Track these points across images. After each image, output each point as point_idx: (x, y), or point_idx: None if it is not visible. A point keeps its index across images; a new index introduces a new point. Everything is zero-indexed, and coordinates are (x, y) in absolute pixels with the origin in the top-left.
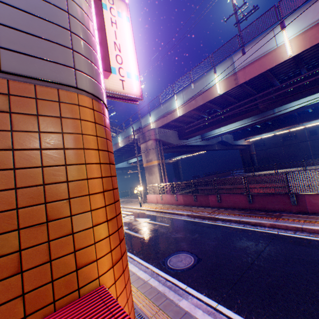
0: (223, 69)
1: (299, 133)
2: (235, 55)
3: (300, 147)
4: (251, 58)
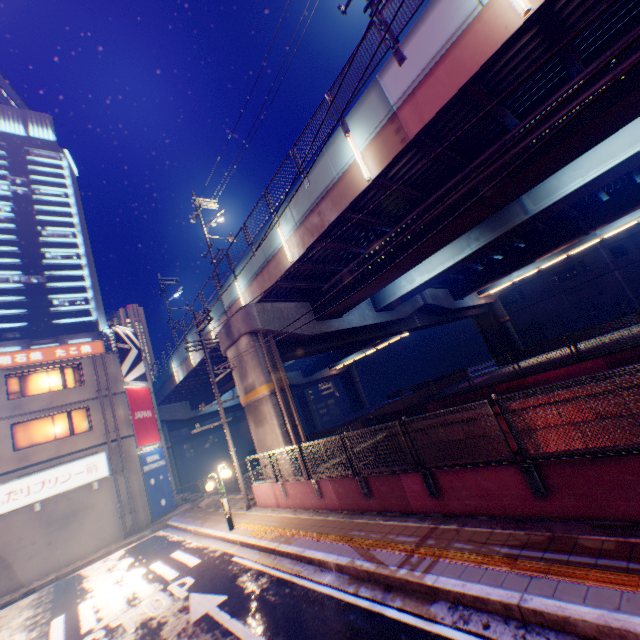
0: (363, 115)
1: (591, 258)
2: (383, 72)
3: (603, 287)
4: (424, 61)
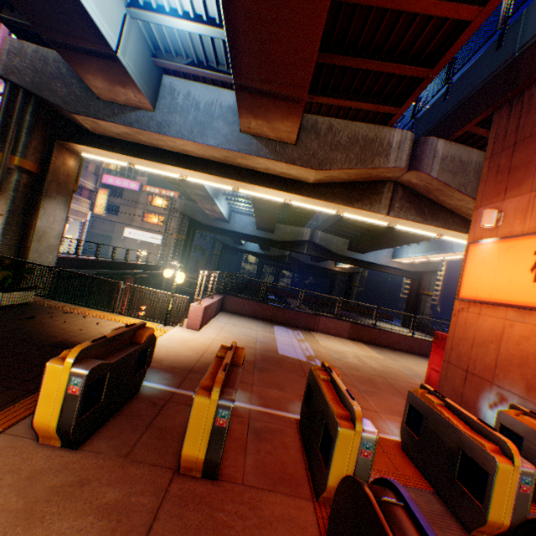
0: None
1: None
2: None
3: None
4: None
